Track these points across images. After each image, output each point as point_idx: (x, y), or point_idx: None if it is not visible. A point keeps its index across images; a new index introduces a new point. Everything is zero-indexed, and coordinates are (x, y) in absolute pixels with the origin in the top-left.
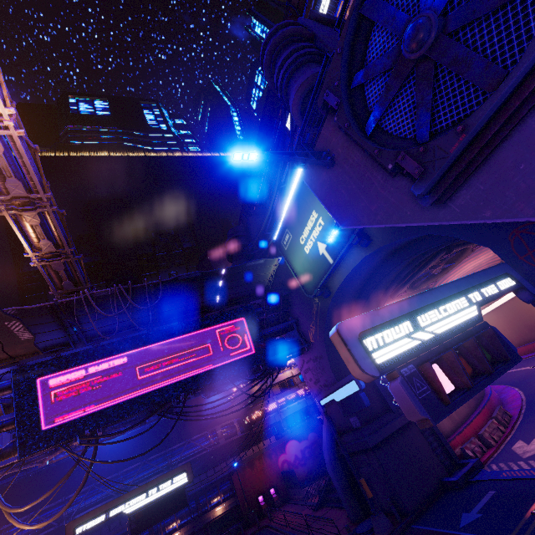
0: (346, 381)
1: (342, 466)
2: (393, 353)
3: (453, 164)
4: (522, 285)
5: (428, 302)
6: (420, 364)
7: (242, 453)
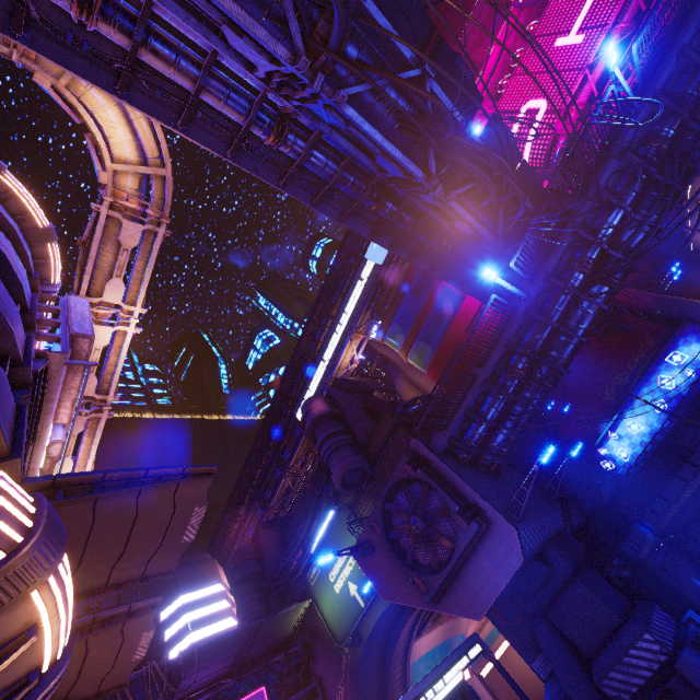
0: None
1: None
2: None
3: (438, 589)
4: (485, 649)
5: (439, 673)
6: None
7: None
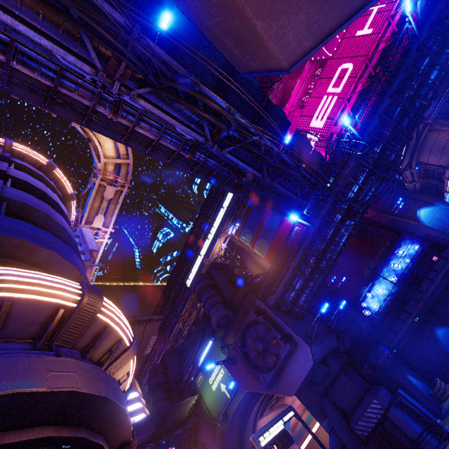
0: None
1: None
2: (265, 442)
3: (271, 380)
4: (296, 413)
5: (271, 424)
6: (271, 445)
7: None
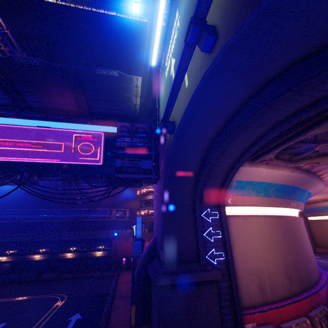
0: (135, 221)
1: (145, 279)
2: None
3: None
4: None
5: None
6: None
7: (124, 230)
